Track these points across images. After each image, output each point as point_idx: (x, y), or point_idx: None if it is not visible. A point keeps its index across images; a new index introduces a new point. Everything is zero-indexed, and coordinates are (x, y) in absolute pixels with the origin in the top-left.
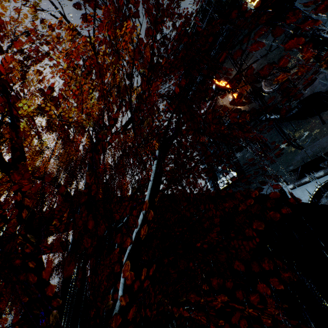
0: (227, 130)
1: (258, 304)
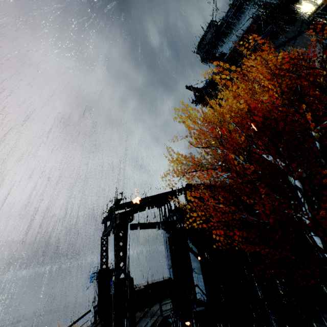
0: (263, 128)
1: None
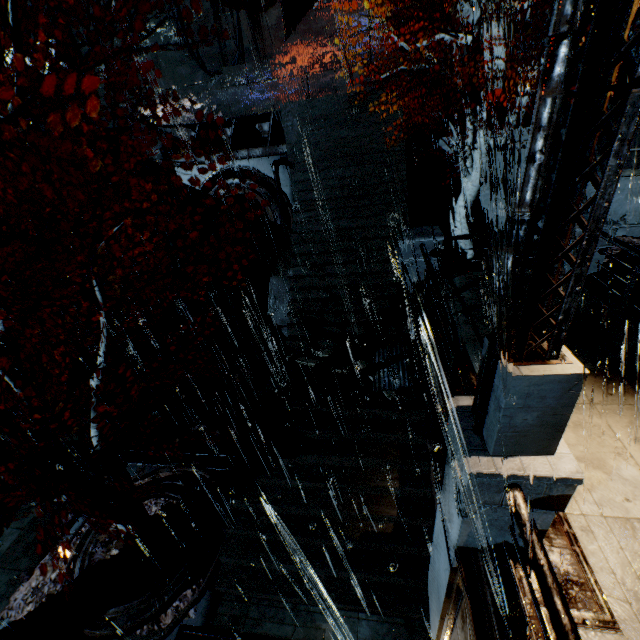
0: None
1: (138, 315)
